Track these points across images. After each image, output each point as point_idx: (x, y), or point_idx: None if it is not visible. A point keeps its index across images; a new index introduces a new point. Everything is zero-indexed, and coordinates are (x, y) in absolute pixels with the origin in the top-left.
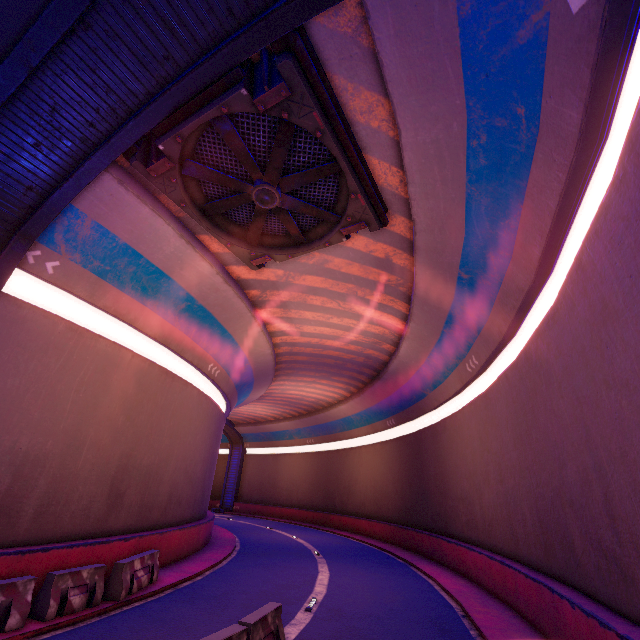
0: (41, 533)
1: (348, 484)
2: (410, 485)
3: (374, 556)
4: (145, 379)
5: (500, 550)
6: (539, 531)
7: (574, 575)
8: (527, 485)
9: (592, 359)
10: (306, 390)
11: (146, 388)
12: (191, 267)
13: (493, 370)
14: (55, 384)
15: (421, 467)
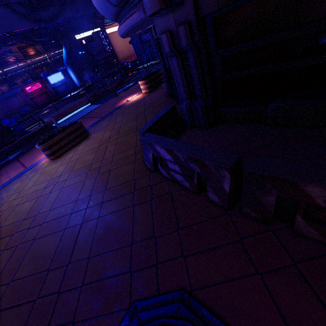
0: (127, 58)
1: None
2: None
3: None
4: None
5: None
6: None
7: None
8: None
9: None
10: None
11: None
12: None
13: None
14: (116, 42)
15: None
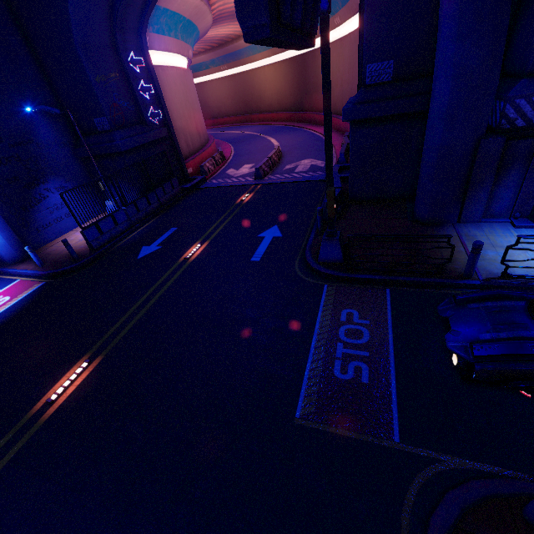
0: (195, 150)
1: (259, 95)
2: (299, 89)
3: (286, 129)
4: (182, 79)
5: (338, 113)
6: None
7: None
8: (349, 89)
9: None
10: (220, 31)
11: (184, 84)
12: (188, 3)
13: (347, 25)
14: (172, 99)
15: (305, 78)
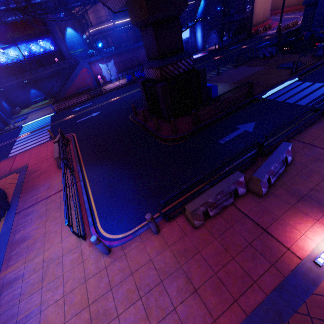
0: (258, 23)
1: None
2: None
3: None
4: None
5: None
6: None
7: None
8: None
9: None
10: None
11: None
12: None
13: None
14: (257, 0)
15: None
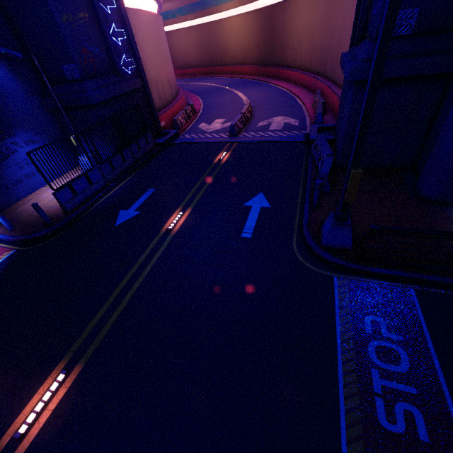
0: (167, 102)
1: (224, 47)
2: (265, 43)
3: (251, 83)
4: (154, 25)
5: (304, 69)
6: (319, 61)
7: (324, 73)
8: (320, 44)
9: (350, 7)
10: None
11: (156, 31)
12: None
13: None
14: (144, 46)
15: (272, 31)
